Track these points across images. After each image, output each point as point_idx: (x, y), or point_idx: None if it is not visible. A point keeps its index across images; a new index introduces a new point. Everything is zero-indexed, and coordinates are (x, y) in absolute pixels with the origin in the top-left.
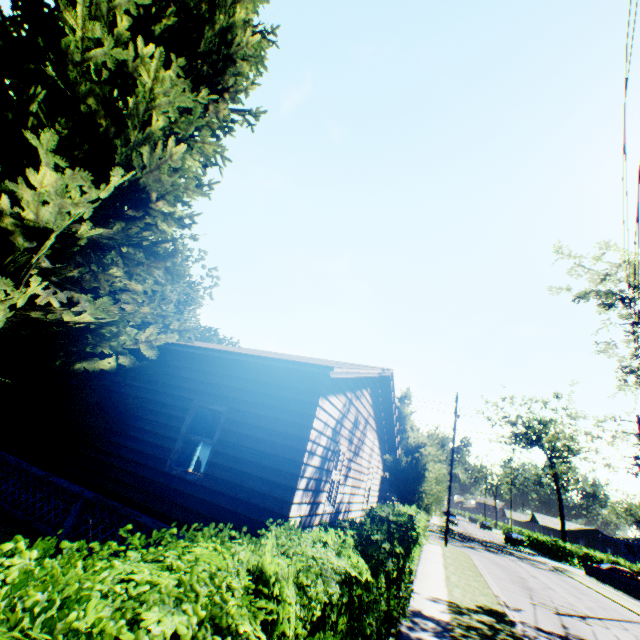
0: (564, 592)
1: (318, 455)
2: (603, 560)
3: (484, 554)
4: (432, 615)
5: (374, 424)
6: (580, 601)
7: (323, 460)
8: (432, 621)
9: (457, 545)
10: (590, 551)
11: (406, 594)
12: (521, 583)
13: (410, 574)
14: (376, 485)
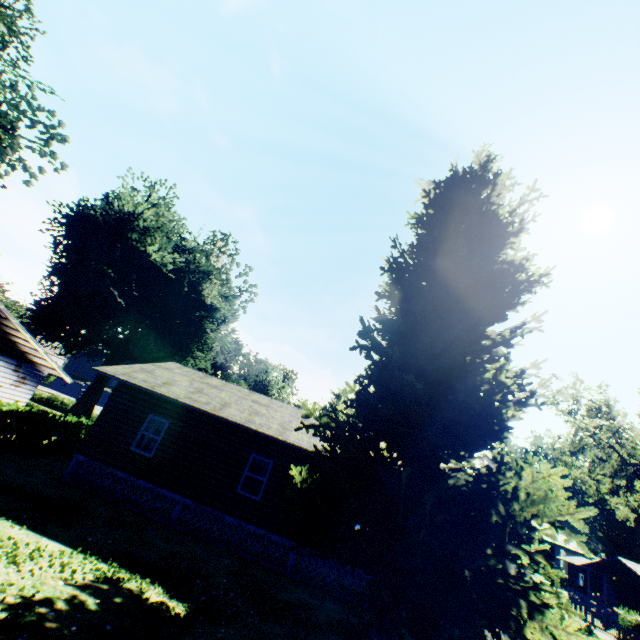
0: None
1: None
2: None
3: None
4: None
5: None
6: None
7: None
8: None
9: None
10: None
11: None
12: None
13: None
14: None
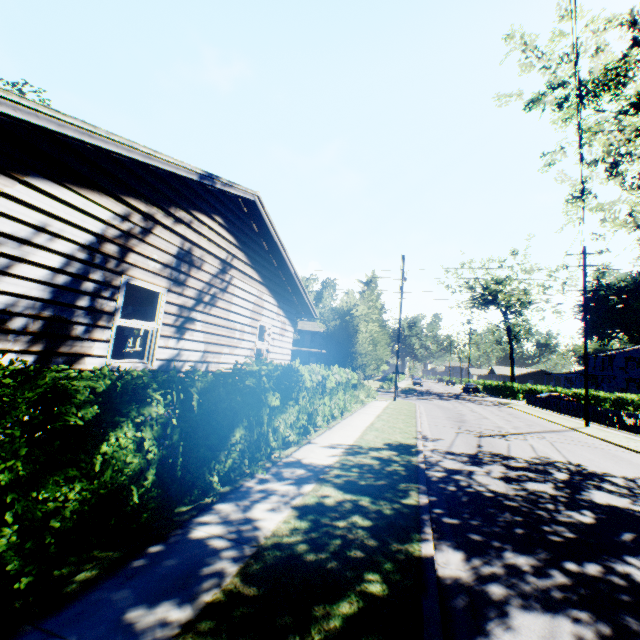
0: (497, 419)
1: (31, 280)
2: (544, 391)
3: (434, 402)
4: (313, 462)
5: (255, 275)
6: (509, 424)
7: (64, 292)
8: (306, 468)
9: (410, 399)
10: (533, 386)
11: (297, 447)
12: (457, 418)
13: (267, 425)
14: (285, 349)
